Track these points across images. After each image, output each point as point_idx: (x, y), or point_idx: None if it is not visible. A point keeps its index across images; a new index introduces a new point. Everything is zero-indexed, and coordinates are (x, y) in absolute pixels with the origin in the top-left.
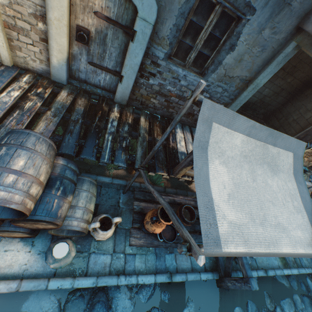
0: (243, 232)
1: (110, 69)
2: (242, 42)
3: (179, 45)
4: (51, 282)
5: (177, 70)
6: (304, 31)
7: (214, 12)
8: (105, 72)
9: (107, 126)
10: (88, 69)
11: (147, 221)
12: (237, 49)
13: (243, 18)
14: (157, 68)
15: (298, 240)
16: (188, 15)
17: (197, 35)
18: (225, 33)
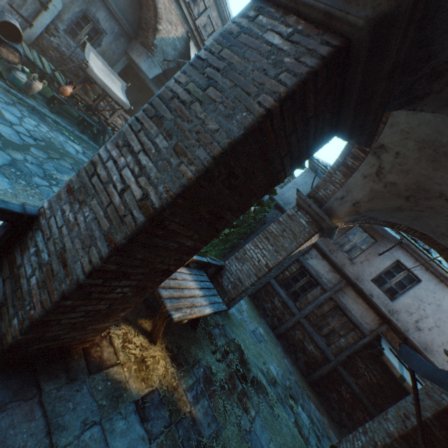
0: (101, 77)
1: (24, 17)
2: (104, 45)
3: (72, 29)
4: (12, 90)
5: (71, 41)
6: (128, 54)
7: (90, 24)
8: (19, 16)
9: (22, 47)
10: (7, 8)
11: (64, 86)
12: (102, 47)
13: (103, 35)
14: (58, 33)
15: (119, 95)
16: (78, 19)
17: (82, 30)
18: (96, 37)
